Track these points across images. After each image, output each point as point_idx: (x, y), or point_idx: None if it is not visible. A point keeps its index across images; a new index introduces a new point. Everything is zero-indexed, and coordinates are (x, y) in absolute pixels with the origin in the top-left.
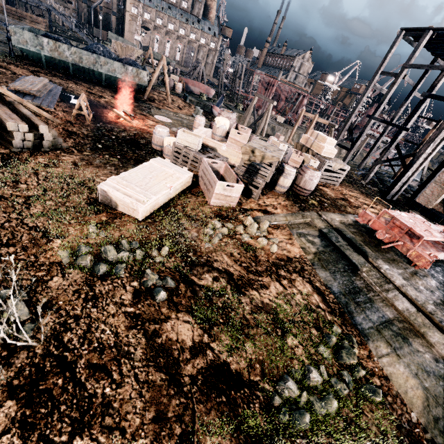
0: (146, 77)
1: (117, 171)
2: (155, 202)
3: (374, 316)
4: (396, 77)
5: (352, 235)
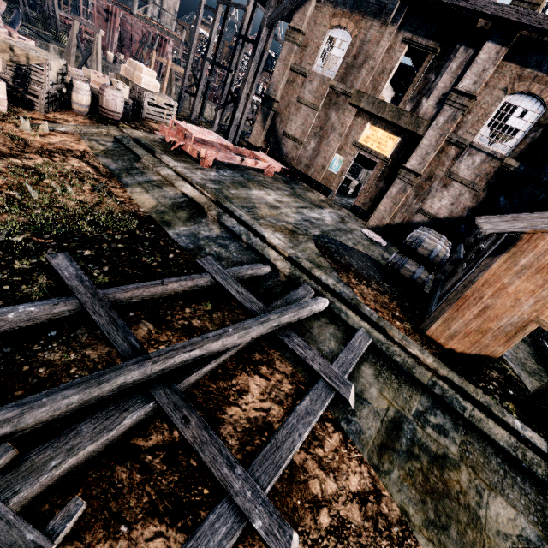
0: None
1: None
2: None
3: (141, 179)
4: (215, 13)
5: (148, 142)
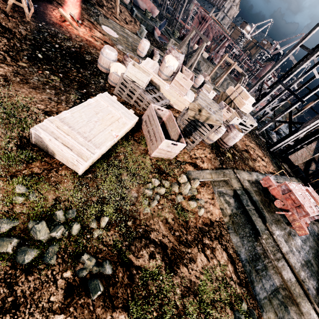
0: None
1: (58, 97)
2: (98, 155)
3: (268, 284)
4: (311, 54)
5: (256, 197)
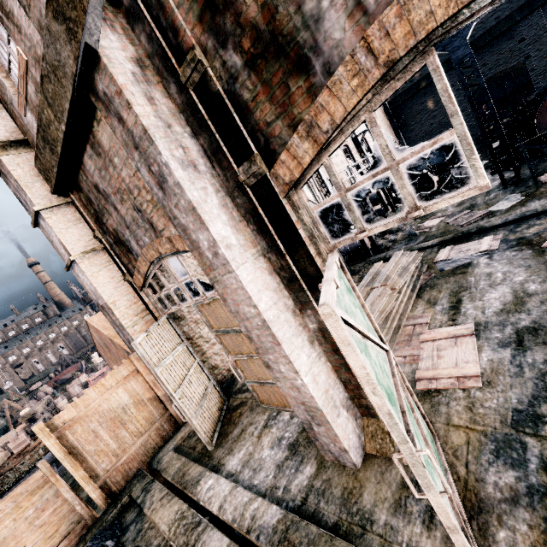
0: (2, 420)
1: None
2: None
3: None
4: None
5: None
